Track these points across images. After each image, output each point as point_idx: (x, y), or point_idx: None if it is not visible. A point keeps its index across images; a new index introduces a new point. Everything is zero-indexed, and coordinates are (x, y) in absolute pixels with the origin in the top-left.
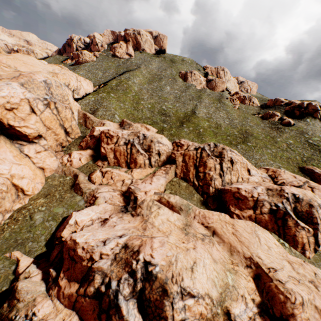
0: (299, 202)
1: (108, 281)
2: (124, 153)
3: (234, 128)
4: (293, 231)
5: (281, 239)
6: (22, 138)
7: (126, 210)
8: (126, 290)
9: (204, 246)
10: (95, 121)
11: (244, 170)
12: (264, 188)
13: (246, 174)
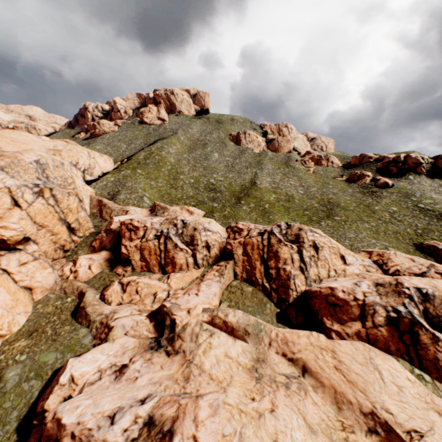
0: (430, 300)
1: None
2: (156, 250)
3: (313, 198)
4: (432, 352)
5: (415, 368)
6: None
7: (158, 345)
8: None
9: (291, 400)
10: (115, 209)
11: (335, 258)
12: (370, 283)
13: (340, 264)
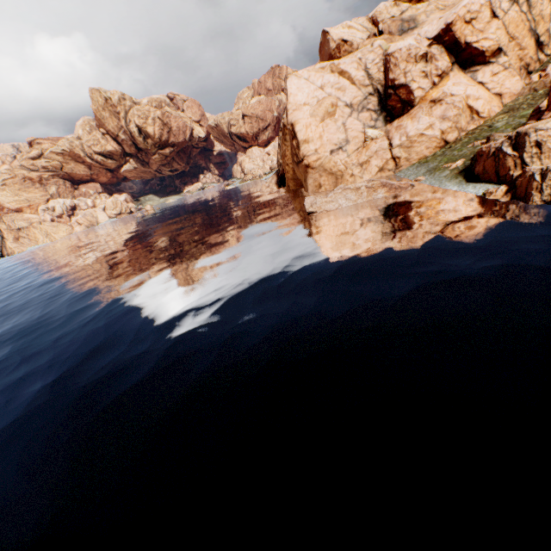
0: None
1: None
2: None
3: None
4: None
5: None
6: (476, 61)
7: None
8: None
9: None
10: None
11: None
12: None
13: None
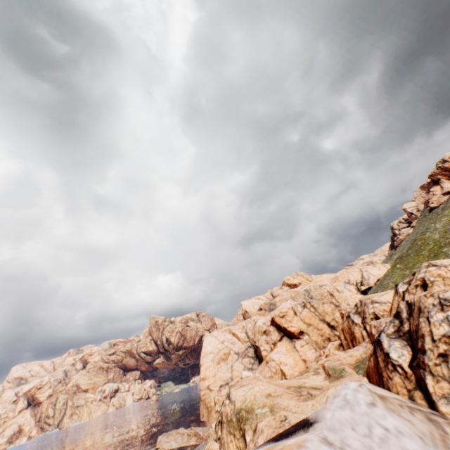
0: (412, 312)
1: None
2: (346, 329)
3: None
4: (385, 380)
5: None
6: (293, 336)
7: None
8: None
9: (284, 392)
10: None
11: None
12: None
13: None
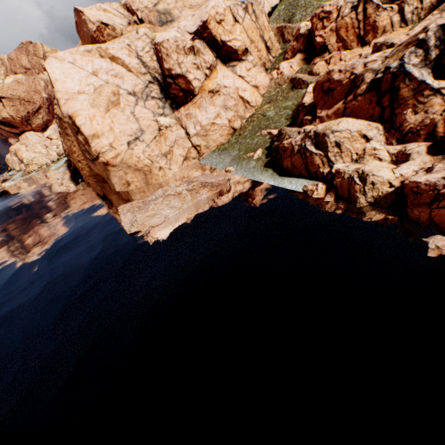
0: None
1: (384, 70)
2: (352, 24)
3: None
4: None
5: None
6: (233, 58)
7: None
8: (413, 61)
9: None
10: (295, 27)
11: None
12: None
13: None
